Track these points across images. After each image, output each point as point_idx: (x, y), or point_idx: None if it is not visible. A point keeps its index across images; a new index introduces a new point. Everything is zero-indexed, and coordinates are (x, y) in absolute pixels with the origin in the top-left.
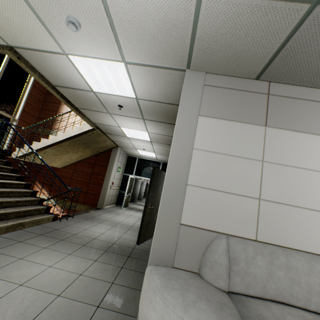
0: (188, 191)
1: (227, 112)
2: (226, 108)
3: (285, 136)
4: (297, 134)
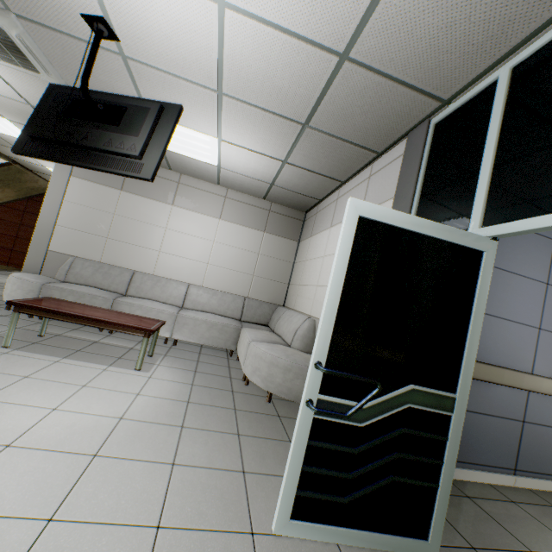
0: (57, 230)
1: (94, 176)
2: (94, 173)
3: (134, 199)
4: (143, 199)
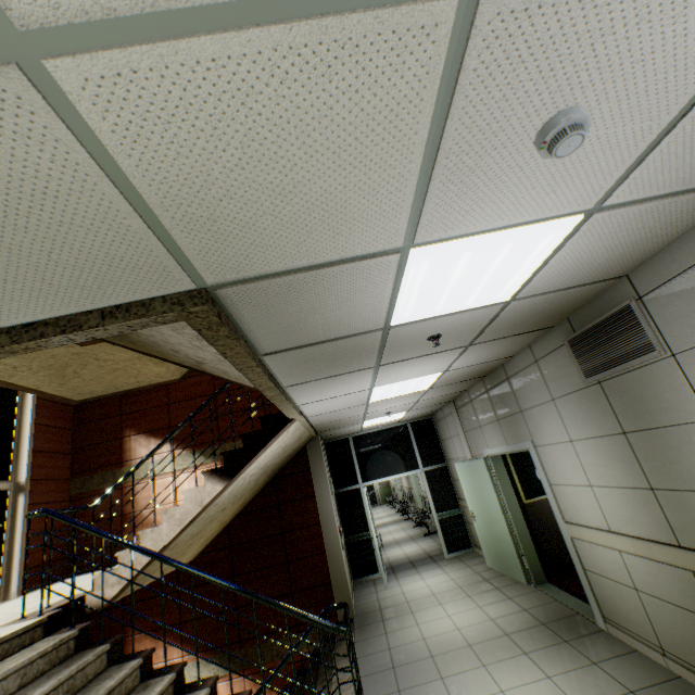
0: None
1: None
2: None
3: None
4: None
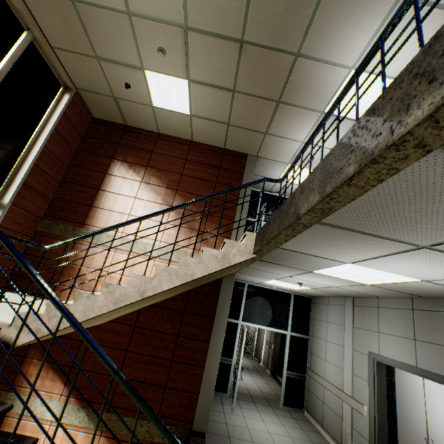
0: None
1: None
2: None
3: None
4: None
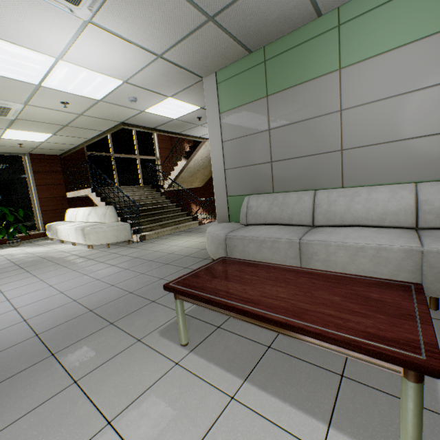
0: None
1: None
2: None
3: None
4: None
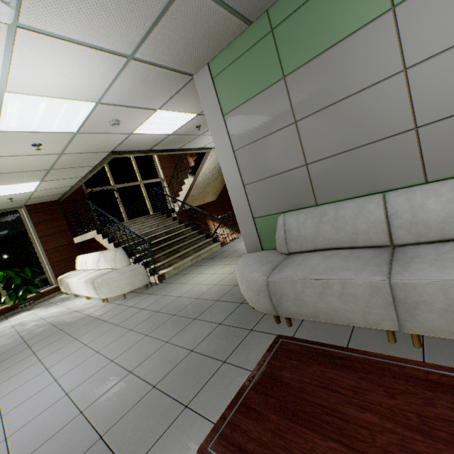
0: None
1: None
2: None
3: None
4: None
